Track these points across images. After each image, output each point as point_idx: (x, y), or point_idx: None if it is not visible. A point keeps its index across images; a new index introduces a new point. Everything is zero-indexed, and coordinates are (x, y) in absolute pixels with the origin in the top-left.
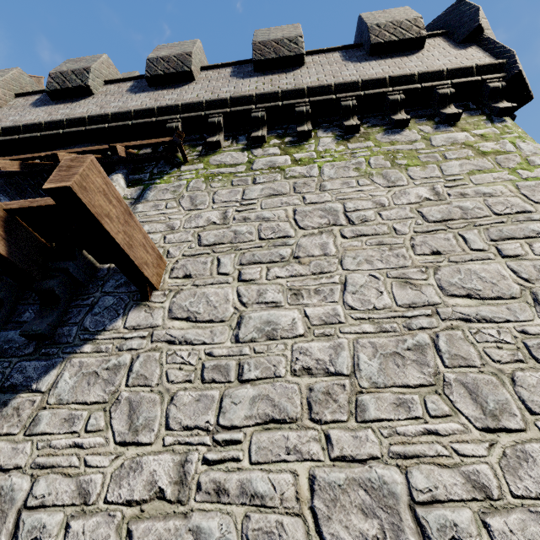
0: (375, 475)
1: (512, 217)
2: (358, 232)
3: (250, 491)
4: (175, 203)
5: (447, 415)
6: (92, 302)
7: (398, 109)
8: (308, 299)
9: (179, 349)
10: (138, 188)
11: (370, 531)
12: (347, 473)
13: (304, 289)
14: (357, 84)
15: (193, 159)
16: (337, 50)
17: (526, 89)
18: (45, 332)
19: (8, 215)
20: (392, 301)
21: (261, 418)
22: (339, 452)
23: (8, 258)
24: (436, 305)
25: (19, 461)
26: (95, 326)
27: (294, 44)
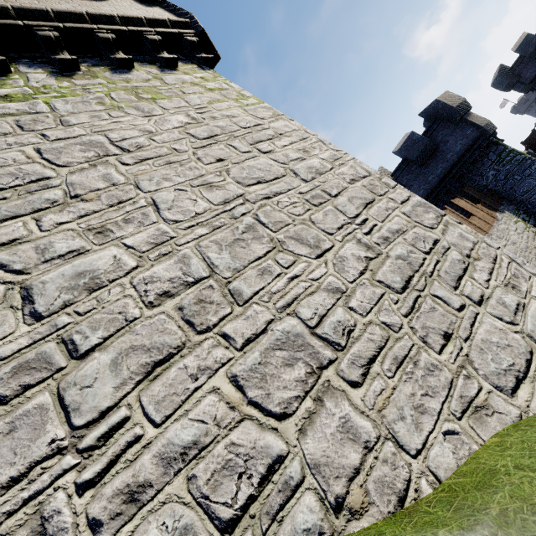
0: (279, 333)
1: (254, 128)
2: (139, 157)
3: (176, 453)
4: None
5: (295, 261)
6: None
7: (115, 49)
8: (120, 231)
9: None
10: None
11: (301, 373)
12: (259, 349)
13: (108, 224)
14: (48, 14)
15: None
16: None
17: (214, 48)
18: None
19: None
20: (209, 203)
21: (139, 374)
22: (242, 339)
23: None
24: (243, 195)
25: None
26: None
27: None
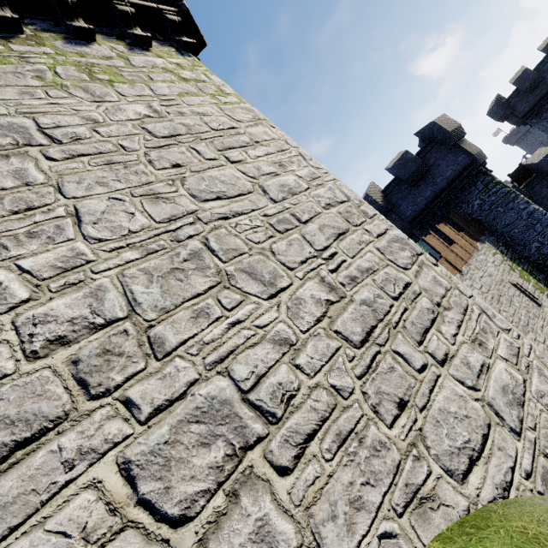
0: (201, 399)
1: (226, 132)
2: (72, 152)
3: None
4: None
5: (241, 302)
6: None
7: (74, 15)
8: (18, 248)
9: None
10: None
11: (218, 455)
12: (169, 422)
13: (4, 237)
14: None
15: None
16: None
17: (199, 33)
18: None
19: None
20: (149, 220)
21: None
22: (150, 407)
23: None
24: (195, 212)
25: None
26: None
27: None
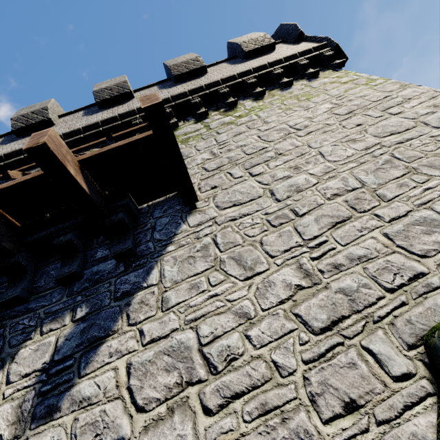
0: (417, 217)
1: (383, 100)
2: (307, 132)
3: (355, 257)
4: None
5: (428, 179)
6: (151, 226)
7: (282, 78)
8: (305, 167)
9: (242, 220)
10: None
11: (438, 239)
12: (402, 224)
13: (298, 165)
14: (251, 71)
15: None
16: (223, 62)
17: (344, 54)
18: (132, 248)
19: (80, 166)
20: (355, 150)
21: (329, 225)
22: (389, 218)
23: (90, 196)
24: (379, 143)
25: (172, 326)
26: (166, 236)
27: (197, 61)
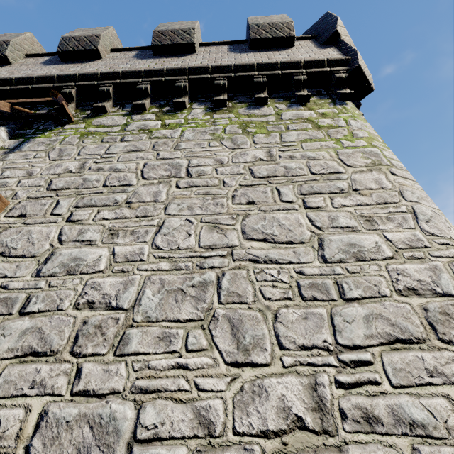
0: (108, 411)
1: (325, 176)
2: (191, 183)
3: None
4: (44, 154)
5: (203, 349)
6: None
7: (262, 90)
8: (122, 238)
9: None
10: (18, 140)
11: None
12: (81, 409)
13: (122, 230)
14: (230, 68)
15: (79, 119)
16: (227, 44)
17: (367, 82)
18: None
19: None
20: (196, 243)
21: (22, 351)
22: (83, 386)
23: None
24: (234, 247)
25: None
26: None
27: (187, 34)
